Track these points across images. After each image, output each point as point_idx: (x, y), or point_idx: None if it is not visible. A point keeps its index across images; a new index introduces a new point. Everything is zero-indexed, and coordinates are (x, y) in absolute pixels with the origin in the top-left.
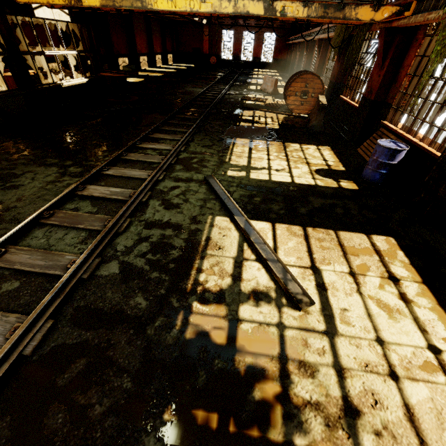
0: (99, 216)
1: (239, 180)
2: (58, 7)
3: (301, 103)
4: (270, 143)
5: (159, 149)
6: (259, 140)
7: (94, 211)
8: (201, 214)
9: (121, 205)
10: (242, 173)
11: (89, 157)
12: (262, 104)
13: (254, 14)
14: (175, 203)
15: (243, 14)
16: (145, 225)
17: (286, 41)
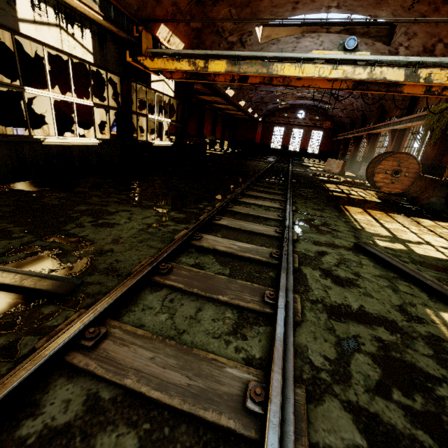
0: (243, 282)
1: (406, 255)
2: (176, 78)
3: (391, 181)
4: (392, 215)
5: (264, 206)
6: (374, 210)
7: (227, 273)
8: (406, 303)
9: (263, 269)
10: (397, 245)
11: (188, 204)
12: (337, 180)
13: (391, 81)
14: (345, 277)
15: (378, 80)
16: (328, 311)
17: (333, 138)
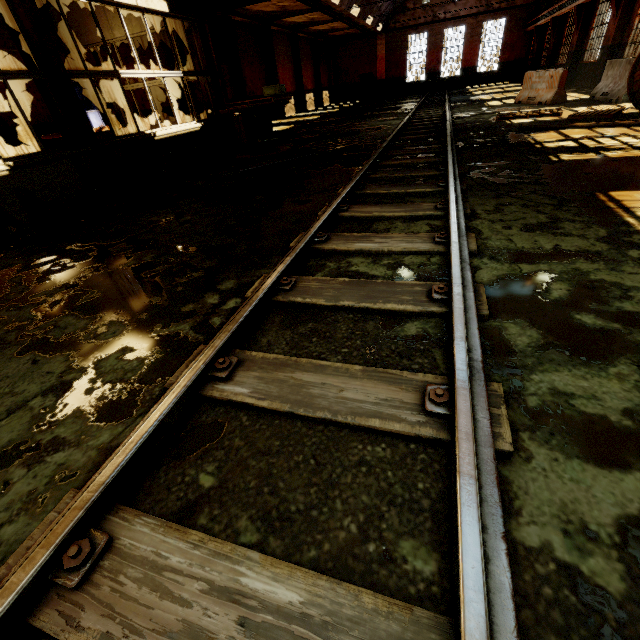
0: None
1: None
2: None
3: None
4: None
5: (389, 252)
6: None
7: None
8: None
9: None
10: None
11: (179, 300)
12: (555, 118)
13: None
14: None
15: None
16: None
17: (527, 27)
